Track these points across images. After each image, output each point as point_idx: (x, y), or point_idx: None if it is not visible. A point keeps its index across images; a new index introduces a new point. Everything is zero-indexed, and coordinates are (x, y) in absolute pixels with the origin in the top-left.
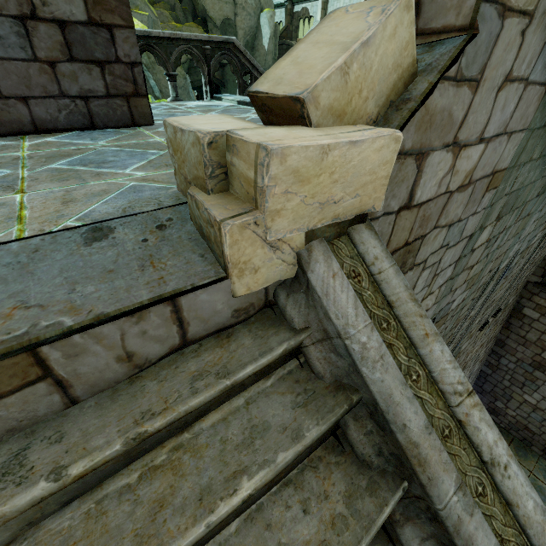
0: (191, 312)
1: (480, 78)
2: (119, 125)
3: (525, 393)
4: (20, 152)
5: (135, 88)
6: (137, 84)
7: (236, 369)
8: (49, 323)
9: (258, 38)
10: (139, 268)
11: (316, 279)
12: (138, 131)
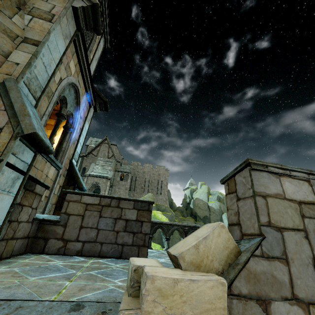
0: None
1: (286, 258)
2: None
3: None
4: (86, 264)
5: (144, 243)
6: (145, 241)
7: None
8: None
9: None
10: None
11: None
12: None
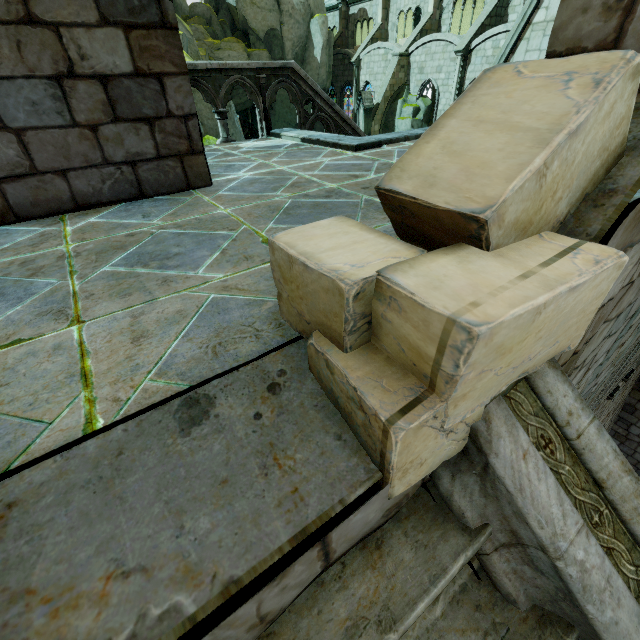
0: (340, 539)
1: None
2: (172, 190)
3: None
4: (64, 245)
5: (189, 144)
6: (192, 139)
7: (404, 613)
8: (162, 611)
9: (308, 49)
10: (260, 471)
11: (503, 466)
12: (196, 198)
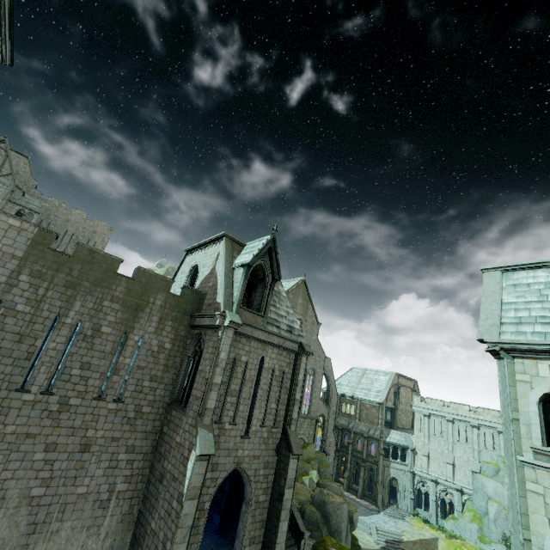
0: None
1: None
2: None
3: (153, 518)
4: None
5: None
6: None
7: None
8: None
9: None
10: None
11: None
12: None
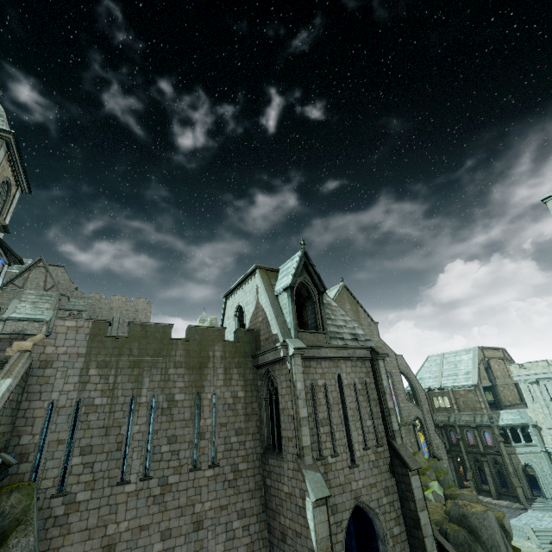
0: None
1: (56, 339)
2: None
3: None
4: None
5: None
6: None
7: None
8: None
9: None
10: None
11: (15, 354)
12: None
